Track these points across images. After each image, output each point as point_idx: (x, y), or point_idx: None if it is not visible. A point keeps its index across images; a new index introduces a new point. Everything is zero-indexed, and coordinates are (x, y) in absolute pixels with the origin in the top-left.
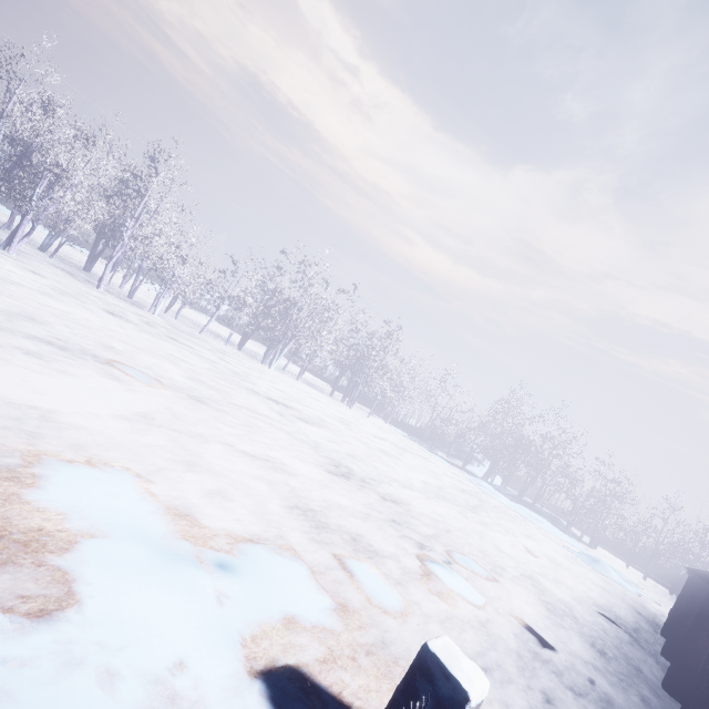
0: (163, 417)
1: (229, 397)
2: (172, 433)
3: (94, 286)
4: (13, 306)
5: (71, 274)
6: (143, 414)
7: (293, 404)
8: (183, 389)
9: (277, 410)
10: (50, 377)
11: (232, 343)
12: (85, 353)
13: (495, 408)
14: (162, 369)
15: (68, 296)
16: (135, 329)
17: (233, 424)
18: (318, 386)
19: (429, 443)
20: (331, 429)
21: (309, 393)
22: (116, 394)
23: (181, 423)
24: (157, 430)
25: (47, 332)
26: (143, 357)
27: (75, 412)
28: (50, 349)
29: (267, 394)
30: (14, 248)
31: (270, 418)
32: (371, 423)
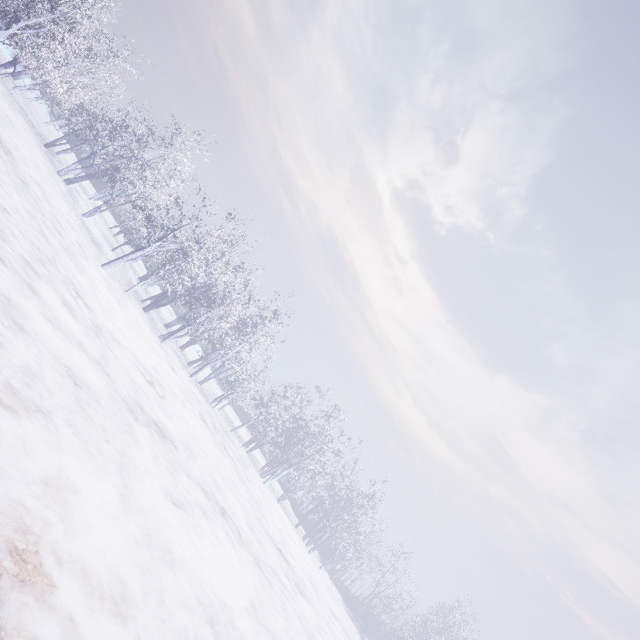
0: (256, 602)
1: (265, 551)
2: (265, 633)
3: (187, 372)
4: (181, 432)
5: (178, 357)
6: (250, 601)
7: (287, 555)
8: (249, 545)
9: (285, 570)
10: (215, 547)
11: (242, 441)
12: (213, 499)
13: (437, 613)
14: (236, 511)
15: (187, 399)
16: (213, 440)
17: (278, 607)
18: (286, 507)
19: (359, 621)
20: (311, 601)
21: (287, 526)
22: (236, 568)
23: (263, 612)
24: (260, 628)
25: (198, 471)
26: (226, 491)
27: (234, 606)
28: (204, 498)
29: (275, 539)
30: (167, 341)
31: (286, 587)
32: (323, 581)
